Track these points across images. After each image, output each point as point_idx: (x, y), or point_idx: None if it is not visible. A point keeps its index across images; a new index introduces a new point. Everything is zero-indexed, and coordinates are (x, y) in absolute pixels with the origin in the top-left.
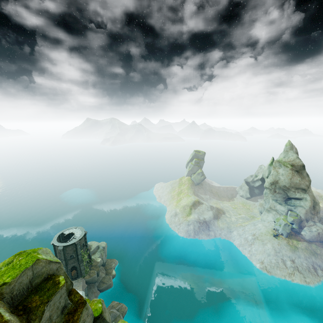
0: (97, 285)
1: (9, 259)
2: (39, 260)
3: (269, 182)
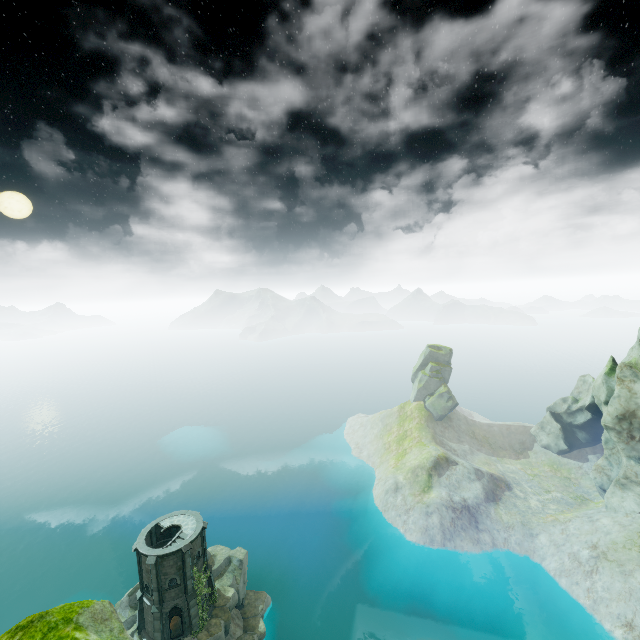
0: None
1: None
2: None
3: (614, 415)
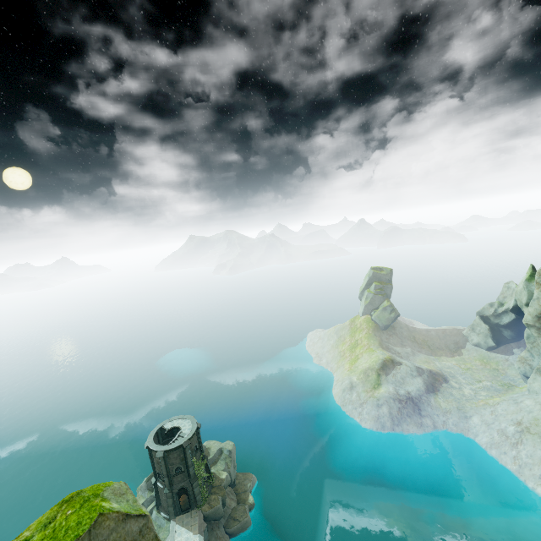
0: (223, 524)
1: (50, 511)
2: (103, 515)
3: (534, 315)
